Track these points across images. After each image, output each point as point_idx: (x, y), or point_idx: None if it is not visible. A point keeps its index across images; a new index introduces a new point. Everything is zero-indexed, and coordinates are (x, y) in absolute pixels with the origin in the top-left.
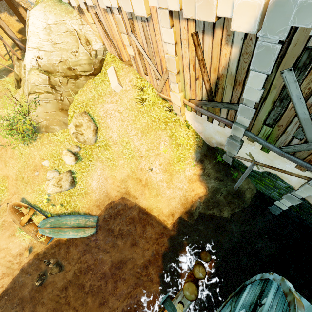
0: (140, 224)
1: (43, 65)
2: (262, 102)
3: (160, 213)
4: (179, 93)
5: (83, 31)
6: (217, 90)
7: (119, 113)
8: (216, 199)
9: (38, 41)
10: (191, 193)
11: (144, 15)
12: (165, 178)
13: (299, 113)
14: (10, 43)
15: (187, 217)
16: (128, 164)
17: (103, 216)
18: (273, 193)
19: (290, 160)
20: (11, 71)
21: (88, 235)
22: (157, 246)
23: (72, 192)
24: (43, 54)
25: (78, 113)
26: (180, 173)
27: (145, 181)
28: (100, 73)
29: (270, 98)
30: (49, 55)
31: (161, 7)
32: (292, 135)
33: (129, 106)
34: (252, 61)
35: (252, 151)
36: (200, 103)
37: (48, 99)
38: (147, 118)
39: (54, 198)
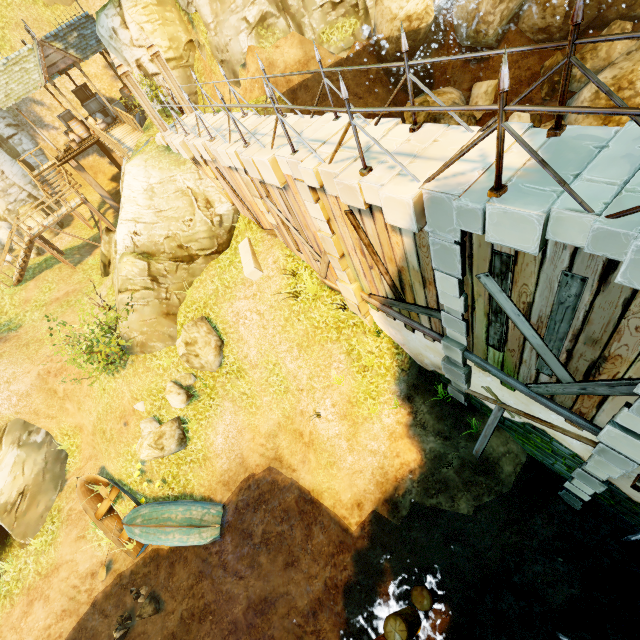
0: (301, 522)
1: (142, 244)
2: (470, 311)
3: (336, 501)
4: (351, 284)
5: (201, 188)
6: (403, 286)
7: (259, 316)
8: (441, 476)
9: (135, 210)
10: (395, 462)
11: (277, 185)
12: (344, 430)
13: (527, 336)
14: (99, 198)
15: (387, 510)
16: (278, 403)
17: (235, 503)
18: (557, 465)
19: (550, 409)
20: (97, 246)
21: (208, 542)
22: (333, 571)
23: (181, 457)
24: (142, 228)
25: (191, 322)
26: (372, 420)
27: (309, 435)
28: (228, 250)
29: (479, 308)
30: (151, 229)
31: (297, 178)
32: (535, 368)
33: (275, 302)
34: (432, 259)
35: (490, 385)
36: (385, 301)
37: (146, 300)
38: (306, 323)
39: (151, 468)
